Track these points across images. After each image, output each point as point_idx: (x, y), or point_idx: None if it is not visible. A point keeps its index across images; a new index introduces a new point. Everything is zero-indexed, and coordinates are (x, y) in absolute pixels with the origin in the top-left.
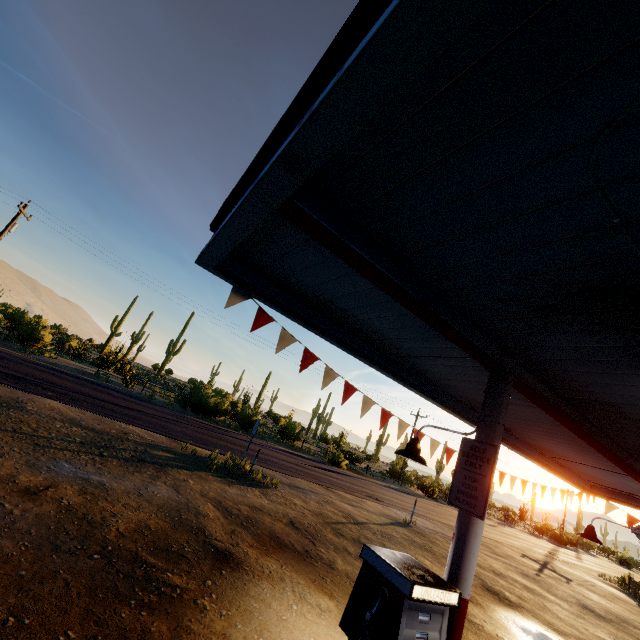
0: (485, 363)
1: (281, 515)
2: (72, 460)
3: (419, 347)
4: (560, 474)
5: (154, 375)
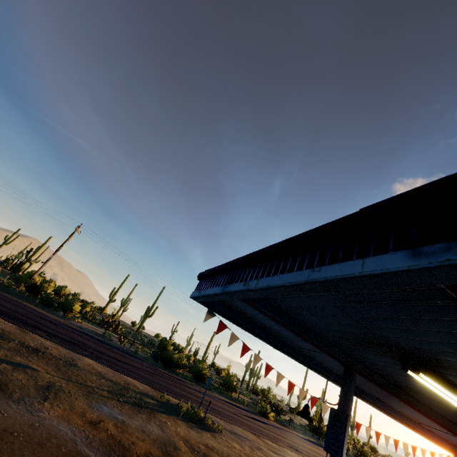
0: (340, 362)
1: (225, 455)
2: (106, 403)
3: (307, 345)
4: (428, 437)
5: (133, 331)
